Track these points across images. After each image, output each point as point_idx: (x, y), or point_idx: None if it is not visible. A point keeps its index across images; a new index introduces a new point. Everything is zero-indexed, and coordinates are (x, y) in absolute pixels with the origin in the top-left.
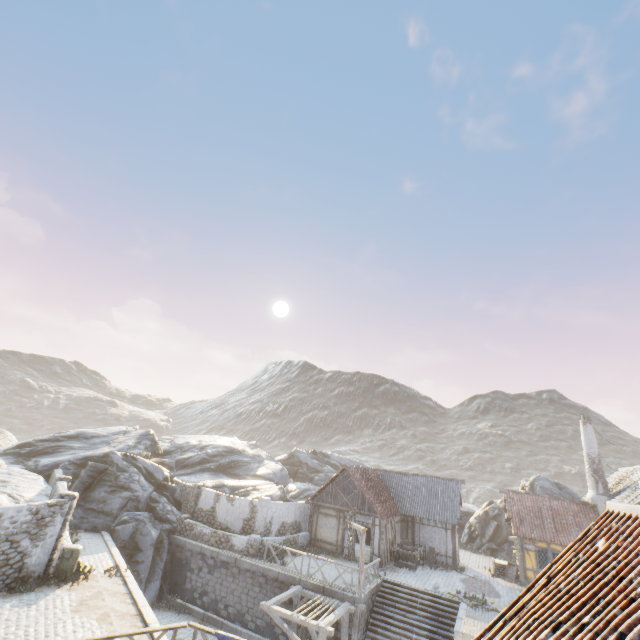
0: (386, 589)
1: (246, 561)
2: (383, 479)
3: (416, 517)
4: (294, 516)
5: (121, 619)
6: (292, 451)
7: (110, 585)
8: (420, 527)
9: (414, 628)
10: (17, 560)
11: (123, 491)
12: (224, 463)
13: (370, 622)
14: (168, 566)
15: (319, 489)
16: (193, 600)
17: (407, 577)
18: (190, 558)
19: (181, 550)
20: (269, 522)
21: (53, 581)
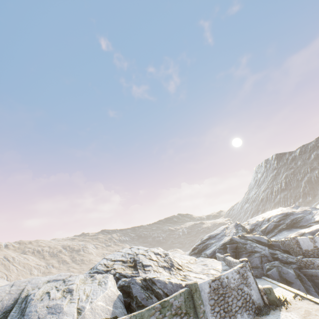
0: None
1: None
2: None
3: None
4: None
5: None
6: None
7: (307, 305)
8: None
9: None
10: (248, 298)
11: (254, 254)
12: (288, 222)
13: None
14: (316, 289)
15: None
16: None
17: None
18: None
19: (316, 278)
20: None
21: (273, 307)
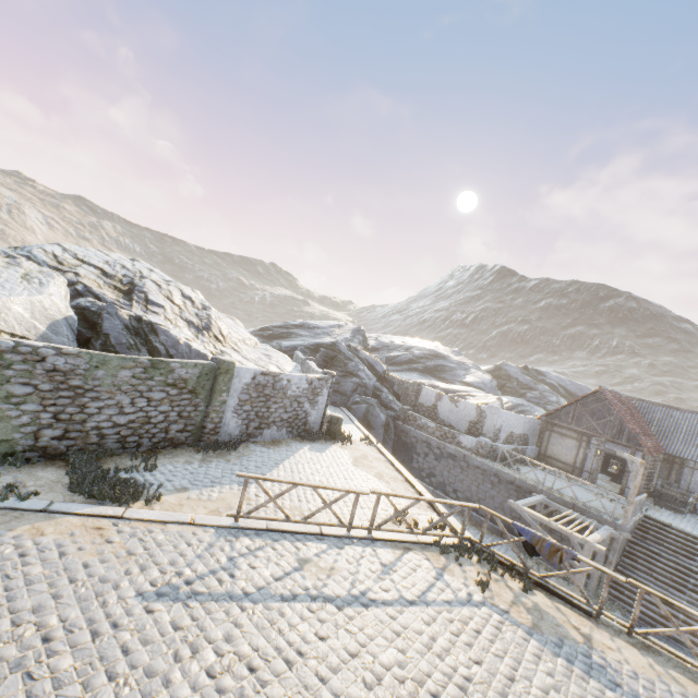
0: (648, 525)
1: (476, 459)
2: (639, 410)
3: (688, 461)
4: (522, 429)
5: (394, 481)
6: (498, 364)
7: (370, 451)
8: (692, 473)
9: (692, 573)
10: (302, 417)
11: (352, 377)
12: (430, 366)
13: (625, 550)
14: (395, 446)
15: (557, 408)
16: (421, 477)
17: (676, 521)
18: (415, 444)
19: (406, 435)
20: (497, 429)
21: (328, 438)
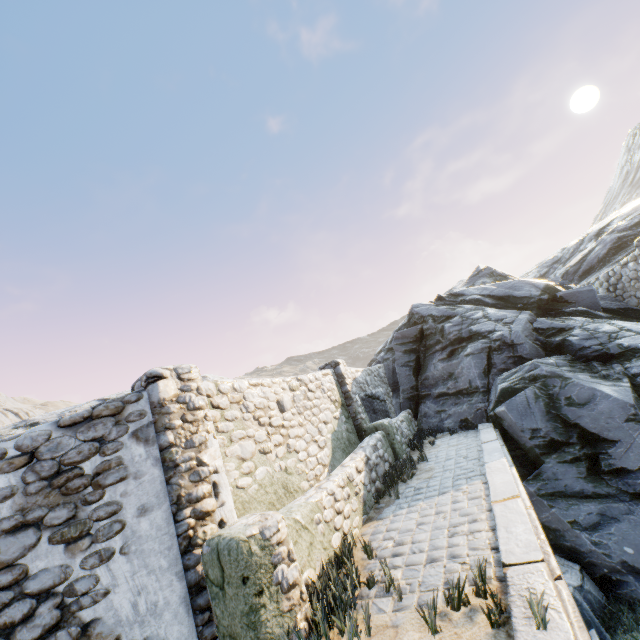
0: None
1: None
2: None
3: None
4: None
5: None
6: None
7: None
8: None
9: None
10: (51, 622)
11: (465, 345)
12: None
13: None
14: None
15: None
16: None
17: None
18: None
19: None
20: None
21: None
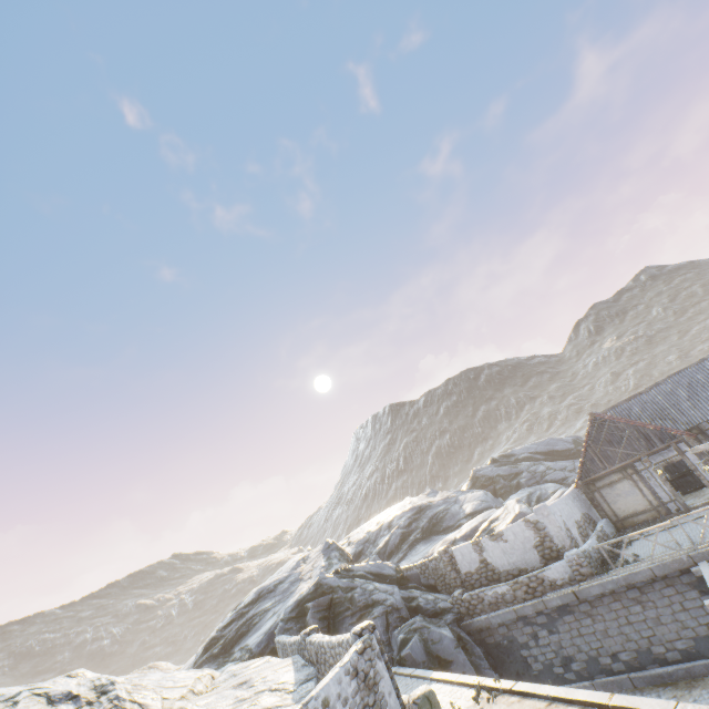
0: None
1: (591, 586)
2: (620, 416)
3: (701, 424)
4: (577, 510)
5: None
6: (471, 475)
7: None
8: None
9: None
10: None
11: (371, 610)
12: (425, 525)
13: None
14: (490, 661)
15: (580, 461)
16: (560, 679)
17: None
18: (509, 634)
19: (489, 633)
20: (566, 530)
21: None
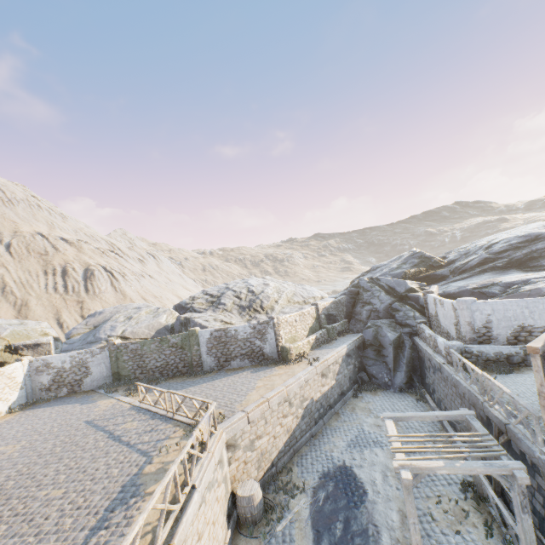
0: None
1: (444, 369)
2: None
3: None
4: None
5: (264, 390)
6: None
7: (298, 369)
8: None
9: None
10: (259, 350)
11: (366, 306)
12: (517, 257)
13: None
14: (415, 362)
15: None
16: (430, 394)
17: None
18: (424, 358)
19: (419, 350)
20: (483, 327)
21: (276, 362)
